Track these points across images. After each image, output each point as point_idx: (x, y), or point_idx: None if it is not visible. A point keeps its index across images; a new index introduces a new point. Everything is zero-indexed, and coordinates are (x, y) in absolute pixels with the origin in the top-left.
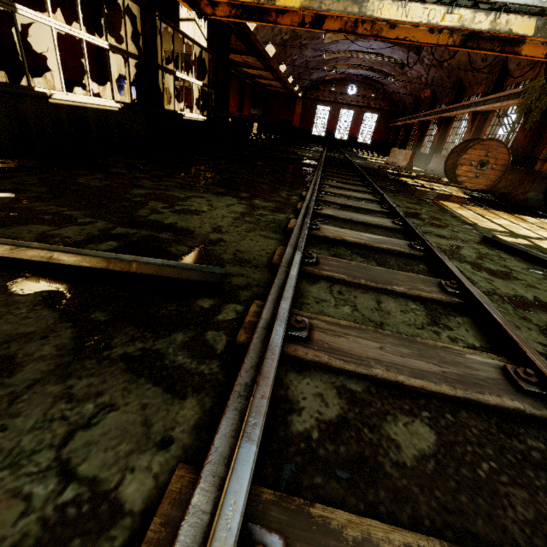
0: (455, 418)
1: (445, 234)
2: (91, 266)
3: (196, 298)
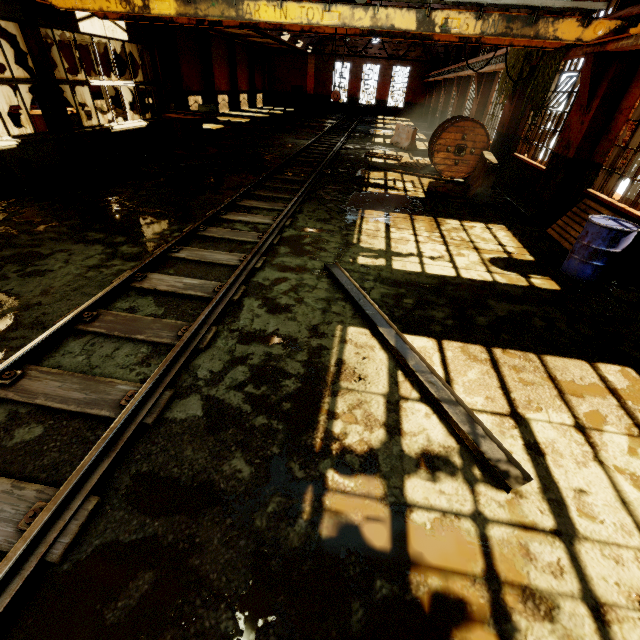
0: (68, 423)
1: (293, 264)
2: None
3: None
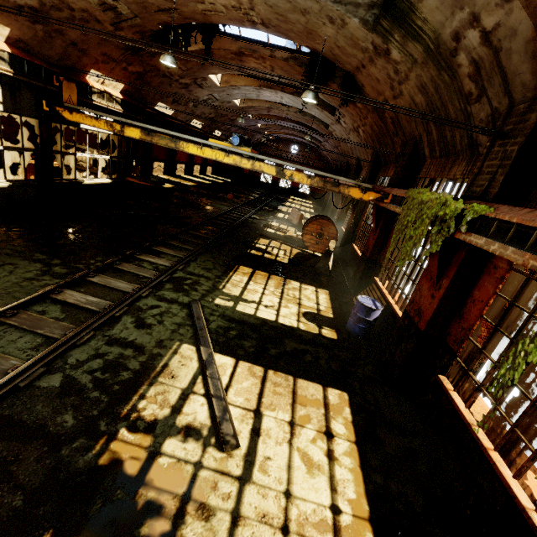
0: None
1: (170, 297)
2: None
3: None
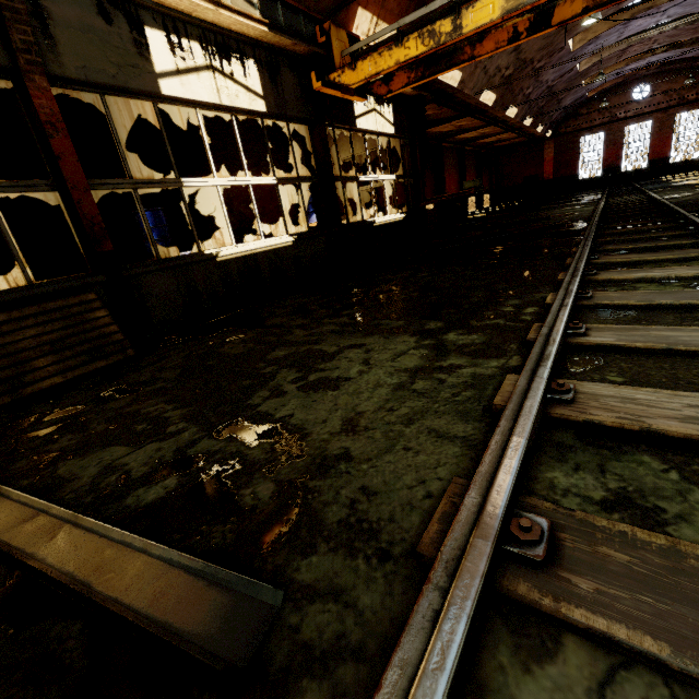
0: None
1: None
2: (76, 568)
3: None
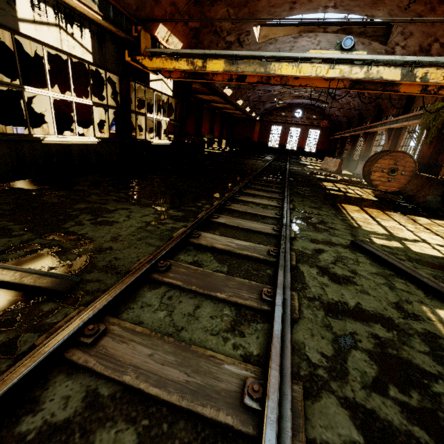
0: (169, 428)
1: (319, 238)
2: None
3: (43, 302)
